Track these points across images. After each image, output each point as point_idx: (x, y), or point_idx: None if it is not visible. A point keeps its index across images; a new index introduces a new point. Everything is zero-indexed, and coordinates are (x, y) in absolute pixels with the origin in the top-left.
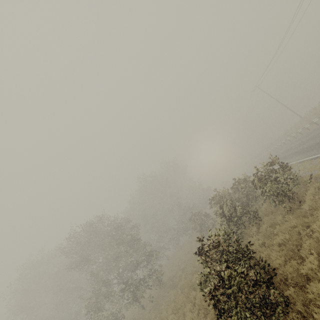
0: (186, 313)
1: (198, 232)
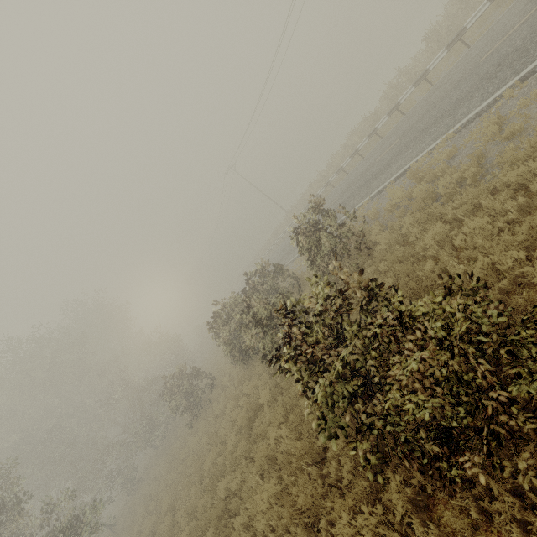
0: None
1: (185, 414)
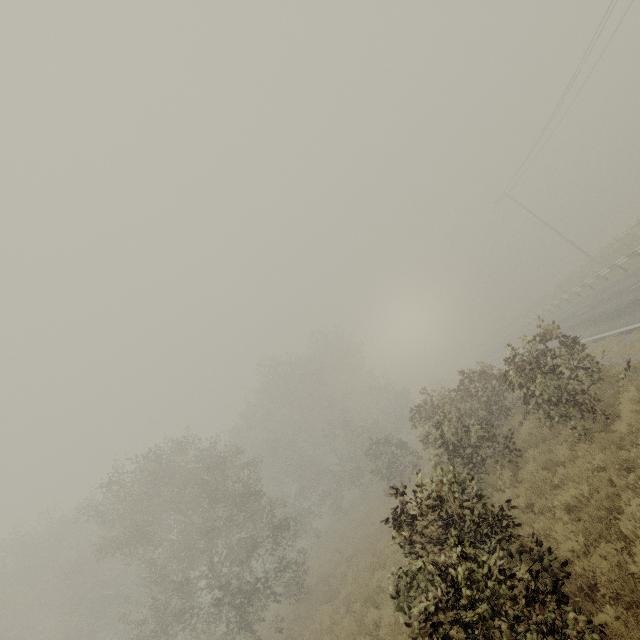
0: None
1: (383, 481)
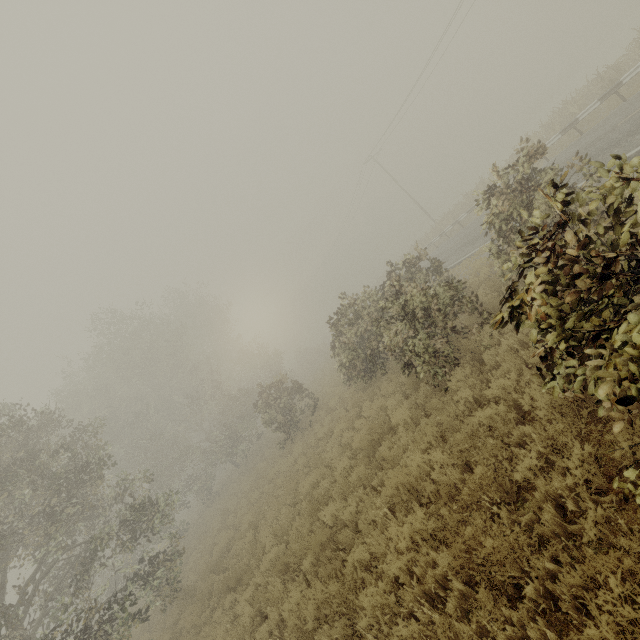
0: (354, 637)
1: (279, 431)
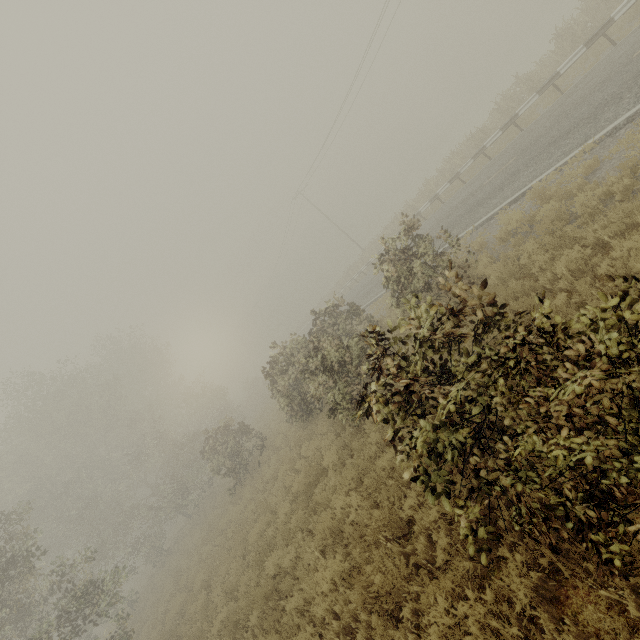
0: None
1: (227, 477)
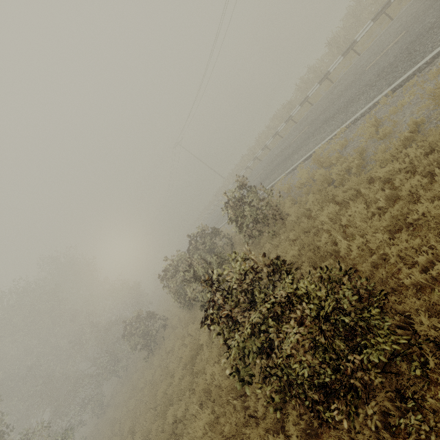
0: None
1: (142, 350)
